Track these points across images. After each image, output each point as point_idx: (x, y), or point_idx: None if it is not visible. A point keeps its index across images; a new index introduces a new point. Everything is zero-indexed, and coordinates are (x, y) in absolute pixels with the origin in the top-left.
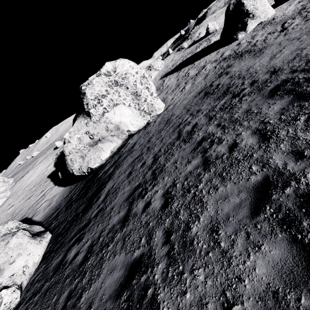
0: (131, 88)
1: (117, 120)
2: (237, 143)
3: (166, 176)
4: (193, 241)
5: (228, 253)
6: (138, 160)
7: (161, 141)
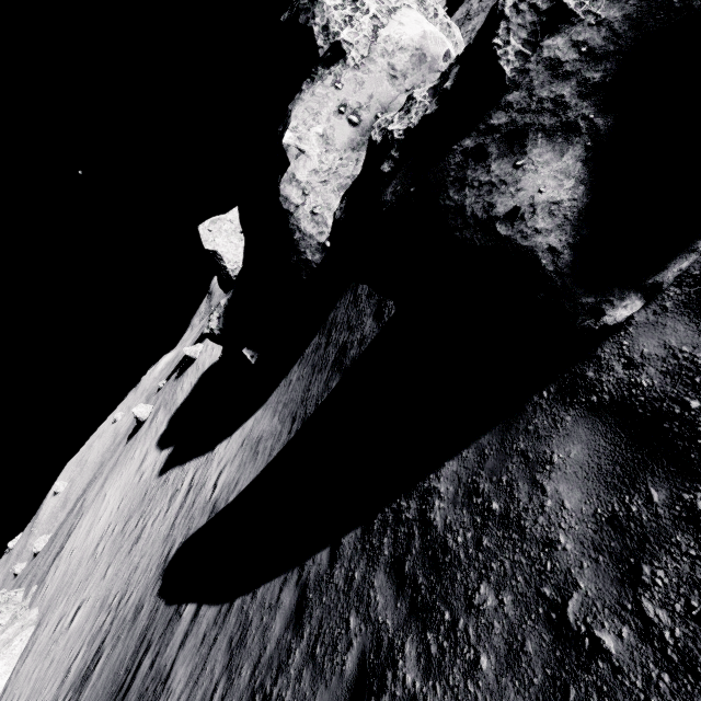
0: None
1: (416, 33)
2: None
3: None
4: None
5: None
6: None
7: None
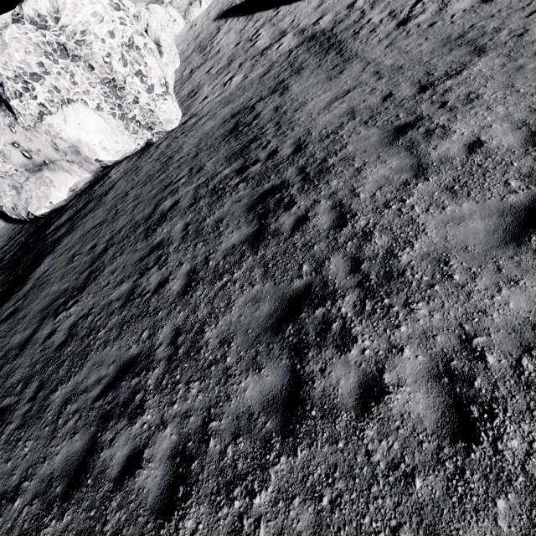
0: (100, 69)
1: (73, 136)
2: (168, 281)
3: (92, 292)
4: (48, 408)
5: (57, 432)
6: (94, 234)
7: (133, 210)
